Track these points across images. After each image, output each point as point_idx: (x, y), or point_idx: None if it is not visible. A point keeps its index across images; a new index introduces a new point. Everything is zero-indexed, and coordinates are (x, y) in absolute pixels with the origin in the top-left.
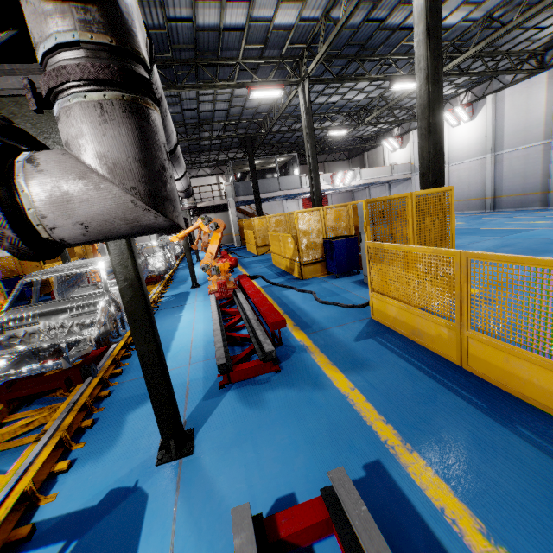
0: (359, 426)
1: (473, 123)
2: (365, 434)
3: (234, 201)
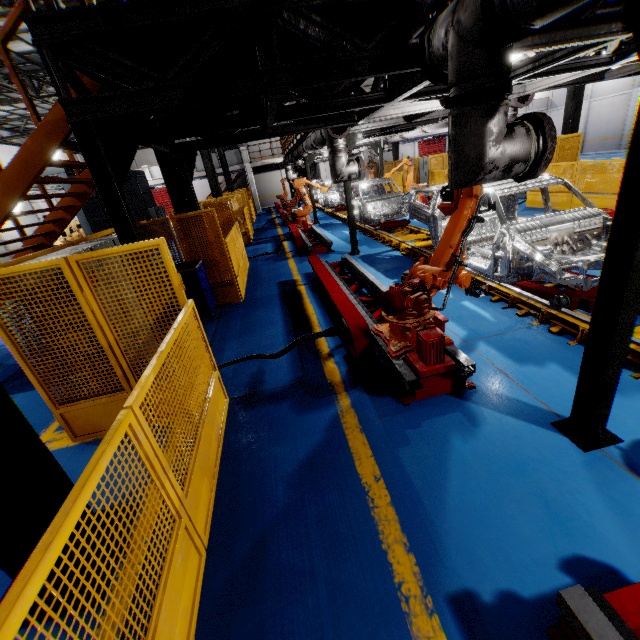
0: None
1: None
2: None
3: None
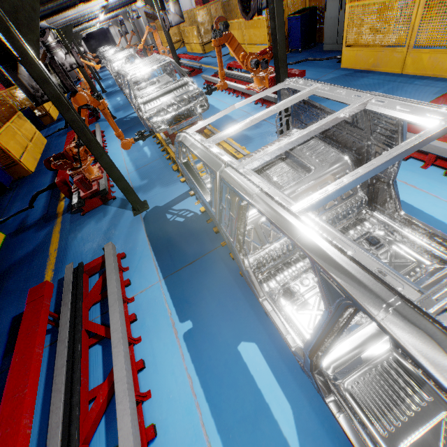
0: None
1: None
2: None
3: None
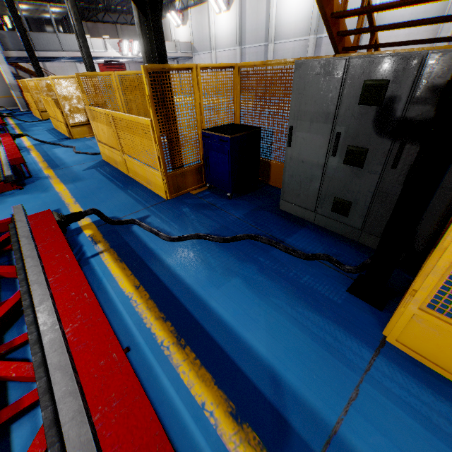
0: (57, 201)
1: (229, 14)
2: (59, 203)
3: (4, 56)
